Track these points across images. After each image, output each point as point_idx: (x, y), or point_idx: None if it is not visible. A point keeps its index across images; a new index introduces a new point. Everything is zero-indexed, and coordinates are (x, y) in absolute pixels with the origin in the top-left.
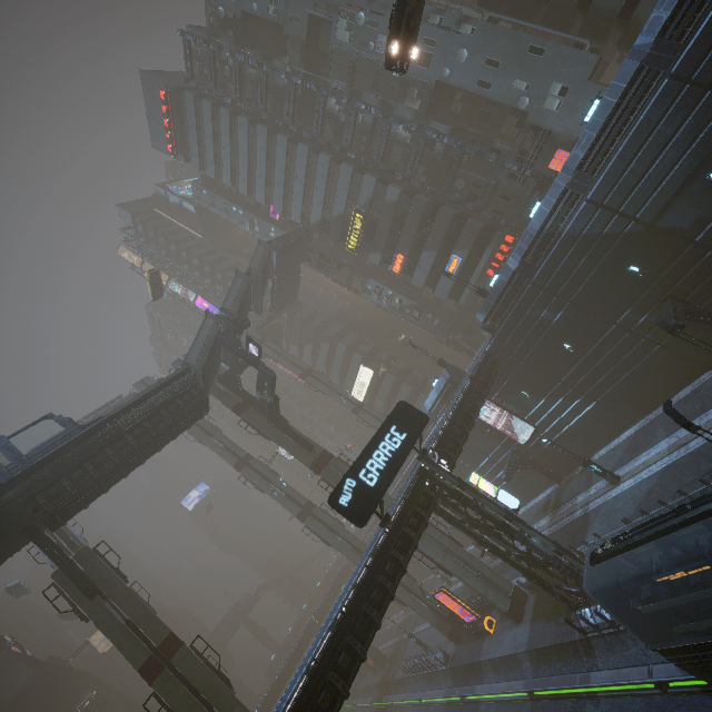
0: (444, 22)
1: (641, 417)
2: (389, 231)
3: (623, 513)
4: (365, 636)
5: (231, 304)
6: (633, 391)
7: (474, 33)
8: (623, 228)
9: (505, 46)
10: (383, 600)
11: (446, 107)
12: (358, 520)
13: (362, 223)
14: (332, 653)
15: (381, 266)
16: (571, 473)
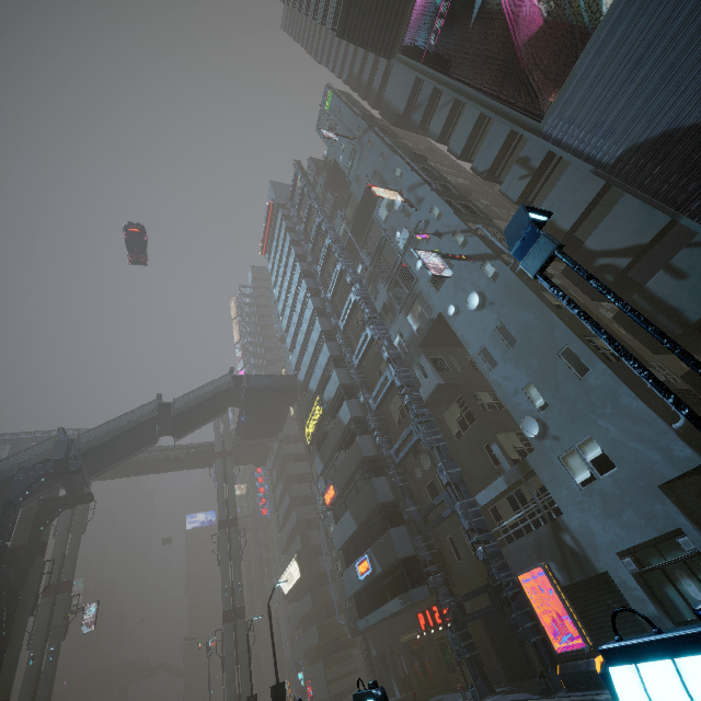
0: (467, 247)
1: None
2: (336, 450)
3: None
4: None
5: (108, 430)
6: None
7: (496, 280)
8: None
9: (530, 323)
10: None
11: None
12: None
13: (319, 417)
14: None
15: None
16: None
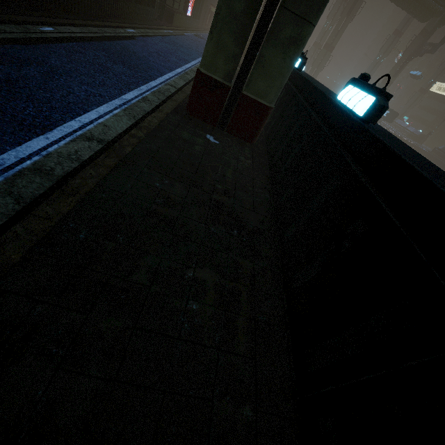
0: None
1: None
2: None
3: None
4: None
5: None
6: None
7: None
8: None
9: None
10: None
11: None
12: None
13: None
14: None
15: None
16: None
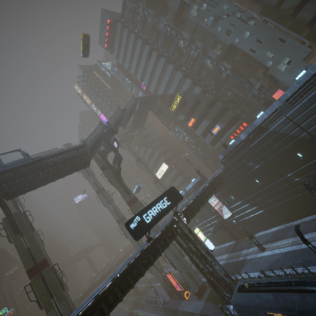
0: (242, 17)
1: (283, 223)
2: (191, 107)
3: (261, 266)
4: (124, 290)
5: (112, 121)
6: (283, 210)
7: (254, 25)
8: (300, 134)
9: (267, 34)
10: (138, 275)
11: (232, 57)
12: (136, 237)
13: (180, 100)
14: (106, 294)
15: (183, 121)
16: (243, 238)
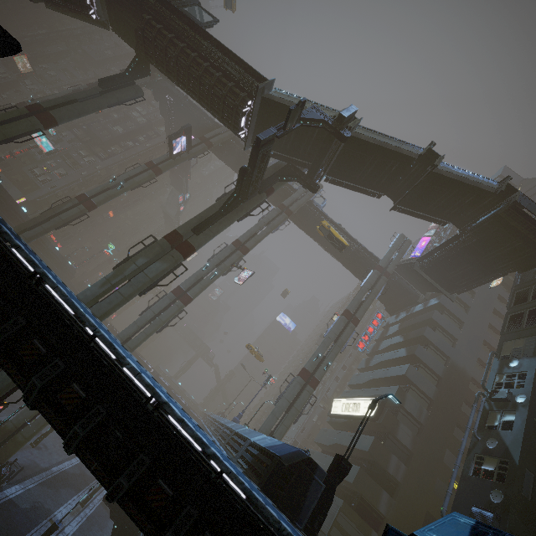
0: None
1: None
2: None
3: None
4: None
5: (376, 138)
6: None
7: None
8: None
9: None
10: None
11: None
12: None
13: None
14: None
15: None
16: None
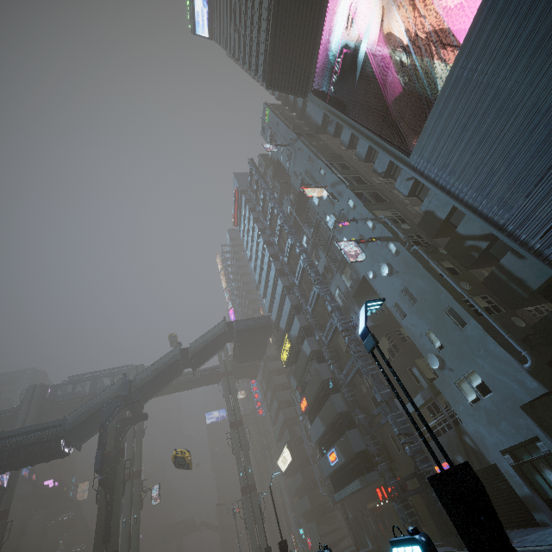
0: (376, 231)
1: None
2: (304, 372)
3: None
4: None
5: (151, 371)
6: None
7: (398, 256)
8: None
9: (424, 288)
10: None
11: None
12: None
13: (289, 348)
14: None
15: None
16: None
